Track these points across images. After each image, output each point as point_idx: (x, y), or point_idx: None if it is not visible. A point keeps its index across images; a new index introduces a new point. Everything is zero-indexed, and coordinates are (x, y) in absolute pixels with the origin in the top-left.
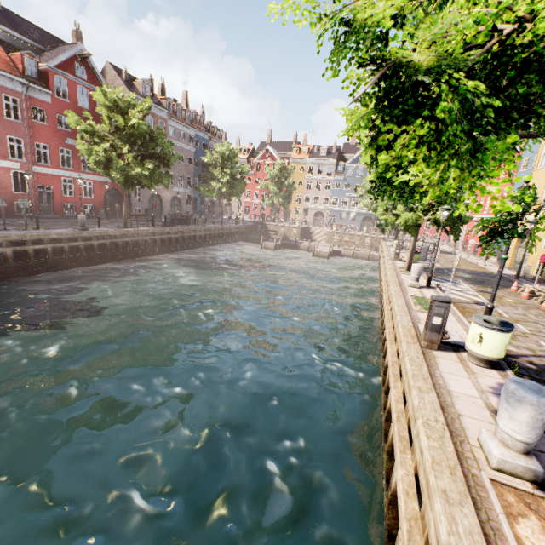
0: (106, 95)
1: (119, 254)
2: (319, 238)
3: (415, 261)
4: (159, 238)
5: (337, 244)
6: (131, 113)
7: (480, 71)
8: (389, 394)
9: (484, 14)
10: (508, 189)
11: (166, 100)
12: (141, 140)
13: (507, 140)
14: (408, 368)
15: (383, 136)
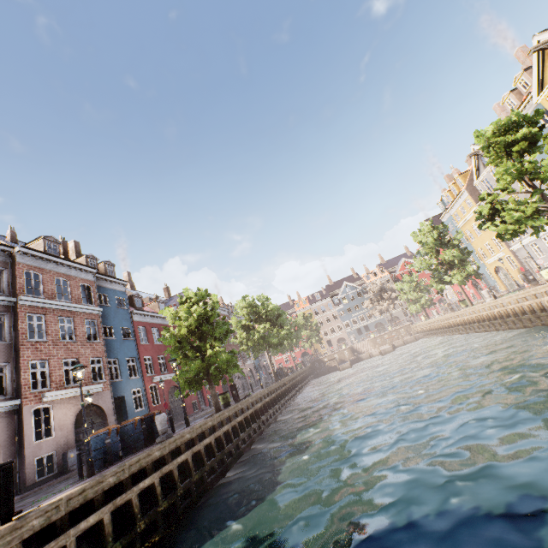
0: (246, 301)
1: (288, 398)
2: (365, 348)
3: (467, 304)
4: (293, 382)
5: (383, 345)
6: (269, 302)
7: (530, 215)
8: (544, 303)
9: (528, 212)
10: (545, 221)
11: (222, 304)
12: (271, 317)
13: (541, 218)
14: (541, 286)
15: (526, 223)
